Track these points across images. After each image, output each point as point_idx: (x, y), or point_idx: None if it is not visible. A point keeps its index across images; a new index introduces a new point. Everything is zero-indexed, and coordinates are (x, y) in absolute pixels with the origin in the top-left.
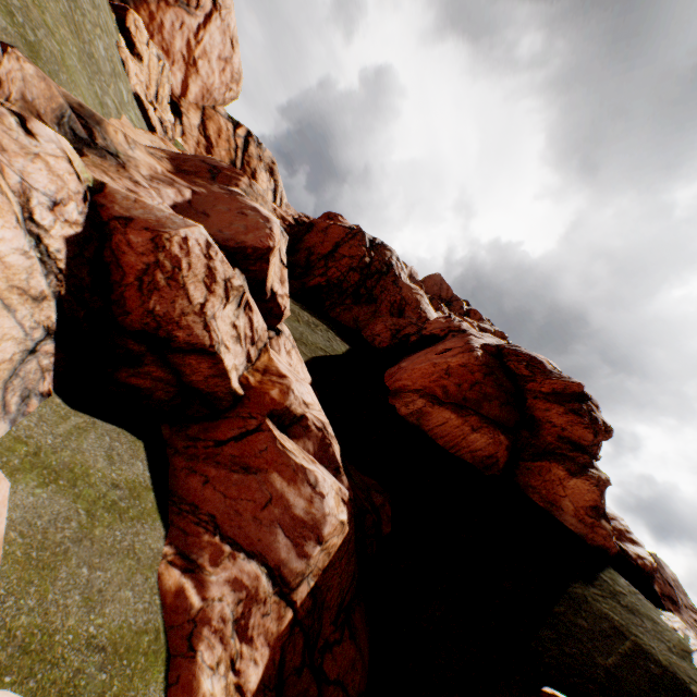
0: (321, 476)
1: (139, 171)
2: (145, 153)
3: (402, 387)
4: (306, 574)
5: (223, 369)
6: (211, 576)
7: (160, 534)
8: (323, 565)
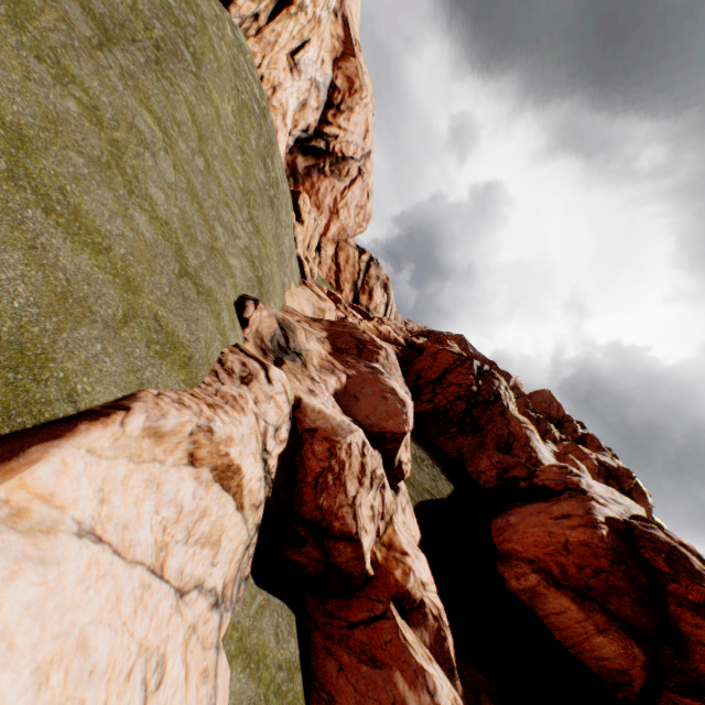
0: (439, 682)
1: (313, 362)
2: (315, 340)
3: (511, 550)
4: None
5: (362, 553)
6: None
7: None
8: None
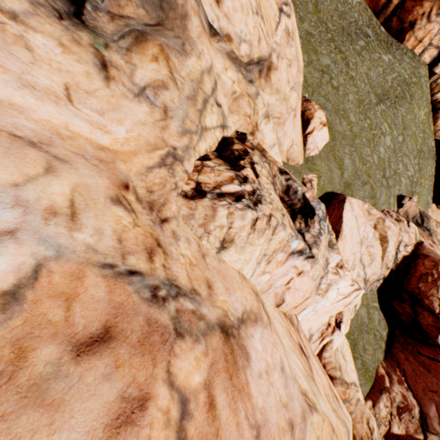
0: None
1: (436, 237)
2: None
3: None
4: (439, 434)
5: (438, 326)
6: (395, 384)
7: (382, 356)
8: None
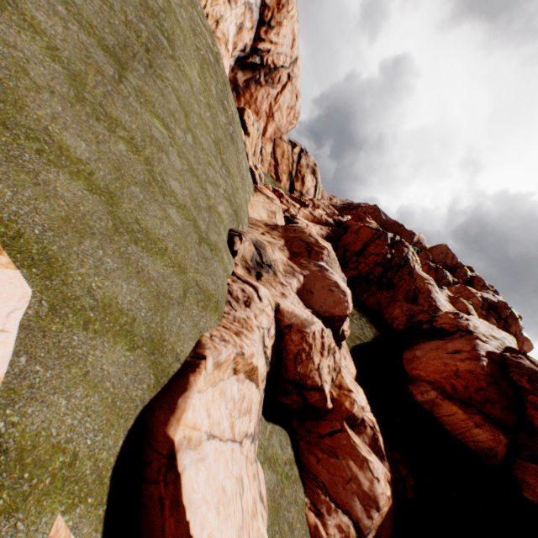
0: (376, 465)
1: (279, 269)
2: (277, 250)
3: (417, 375)
4: (371, 528)
5: (325, 396)
6: (328, 521)
7: (302, 490)
8: (379, 523)
